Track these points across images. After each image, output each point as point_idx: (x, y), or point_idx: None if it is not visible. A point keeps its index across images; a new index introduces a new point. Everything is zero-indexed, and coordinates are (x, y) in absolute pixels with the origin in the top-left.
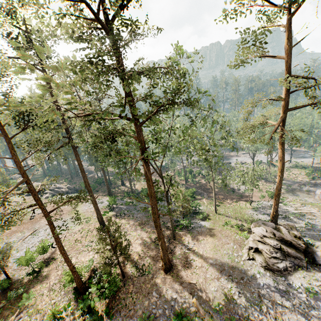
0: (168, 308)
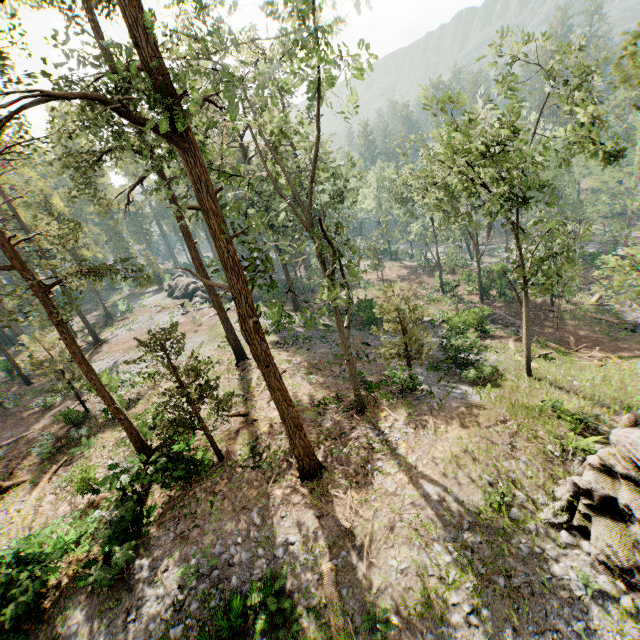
0: (264, 558)
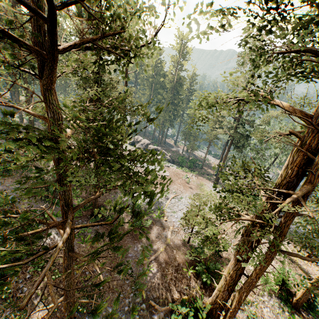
0: None
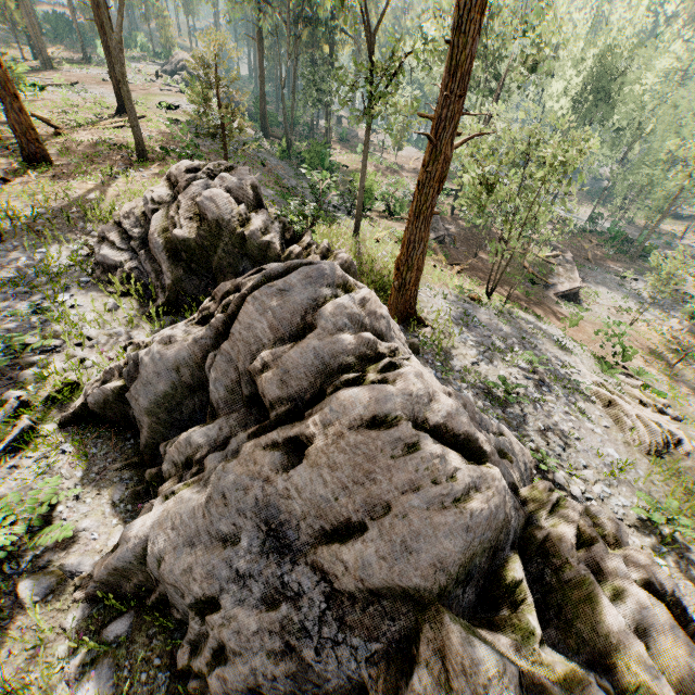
0: None
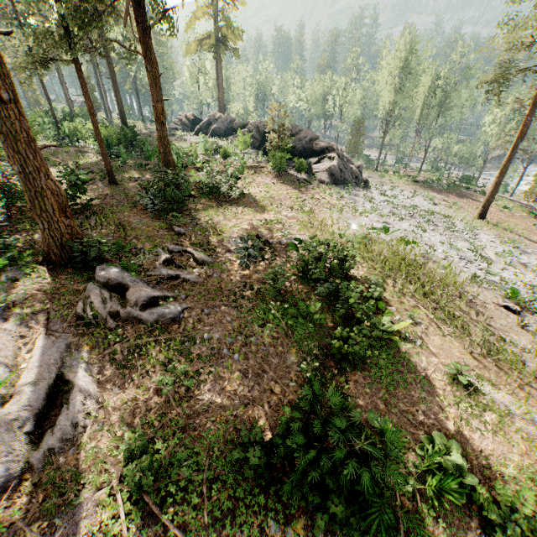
0: None
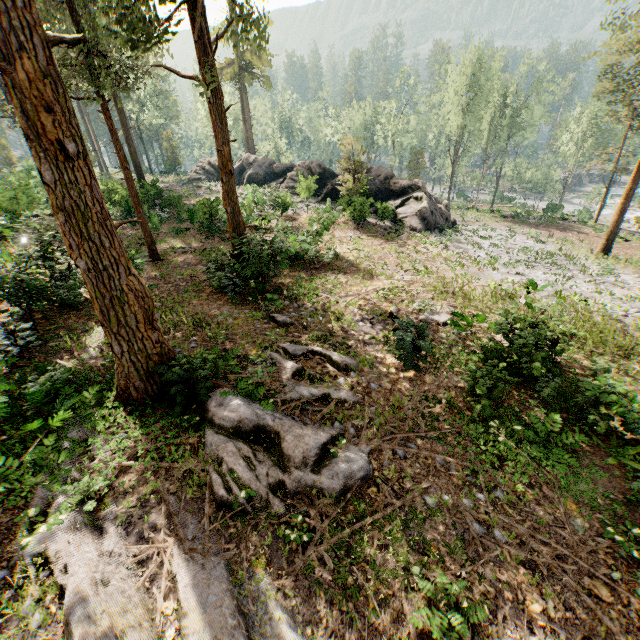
0: None
